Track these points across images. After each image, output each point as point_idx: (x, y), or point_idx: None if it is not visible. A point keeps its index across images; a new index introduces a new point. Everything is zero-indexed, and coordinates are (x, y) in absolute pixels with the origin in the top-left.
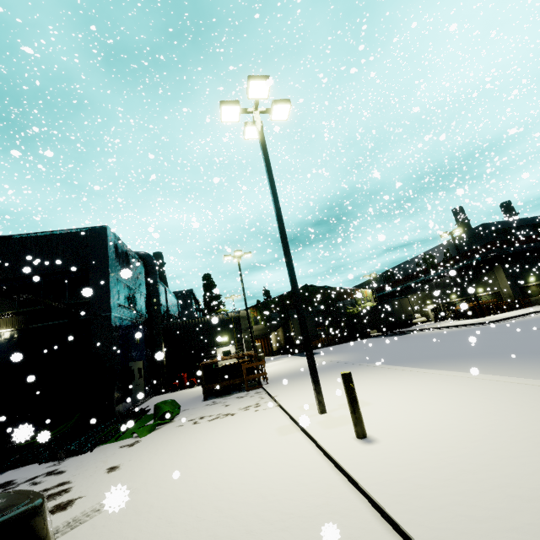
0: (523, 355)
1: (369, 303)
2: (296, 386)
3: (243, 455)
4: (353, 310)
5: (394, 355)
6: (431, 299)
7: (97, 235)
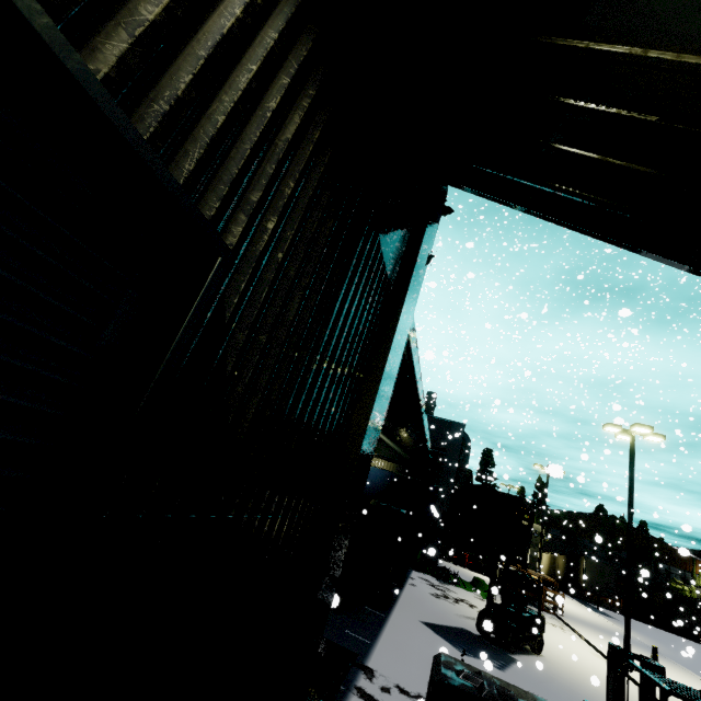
0: None
1: None
2: (596, 635)
3: (573, 649)
4: (682, 588)
5: None
6: None
7: (457, 429)
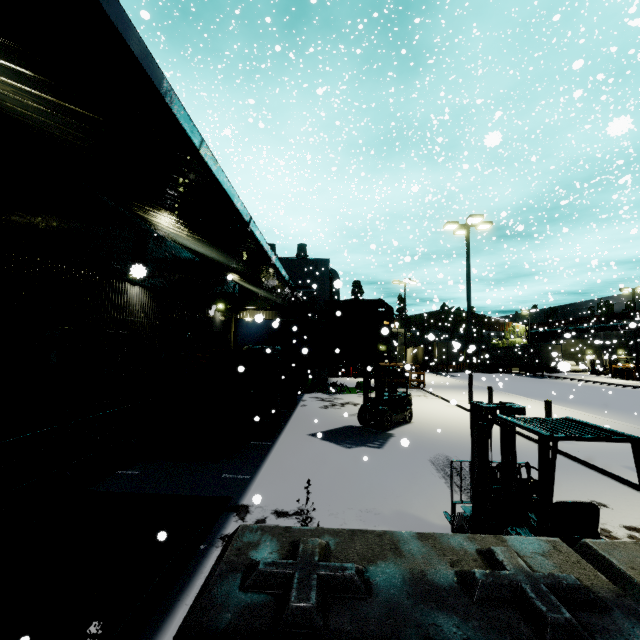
0: (612, 408)
1: (518, 339)
2: (448, 392)
3: (434, 408)
4: (498, 343)
5: (524, 391)
6: (594, 350)
7: (323, 265)
